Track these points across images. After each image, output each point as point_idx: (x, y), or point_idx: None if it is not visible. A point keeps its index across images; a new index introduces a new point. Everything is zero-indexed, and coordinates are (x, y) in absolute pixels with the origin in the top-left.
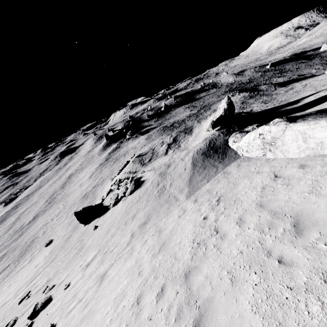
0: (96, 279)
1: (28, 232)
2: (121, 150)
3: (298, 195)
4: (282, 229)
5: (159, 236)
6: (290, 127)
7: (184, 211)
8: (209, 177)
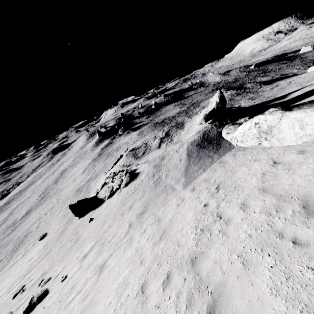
0: (95, 270)
1: (21, 227)
2: (114, 146)
3: (302, 179)
4: (291, 211)
5: (158, 225)
6: (287, 116)
7: (182, 200)
8: (205, 166)
